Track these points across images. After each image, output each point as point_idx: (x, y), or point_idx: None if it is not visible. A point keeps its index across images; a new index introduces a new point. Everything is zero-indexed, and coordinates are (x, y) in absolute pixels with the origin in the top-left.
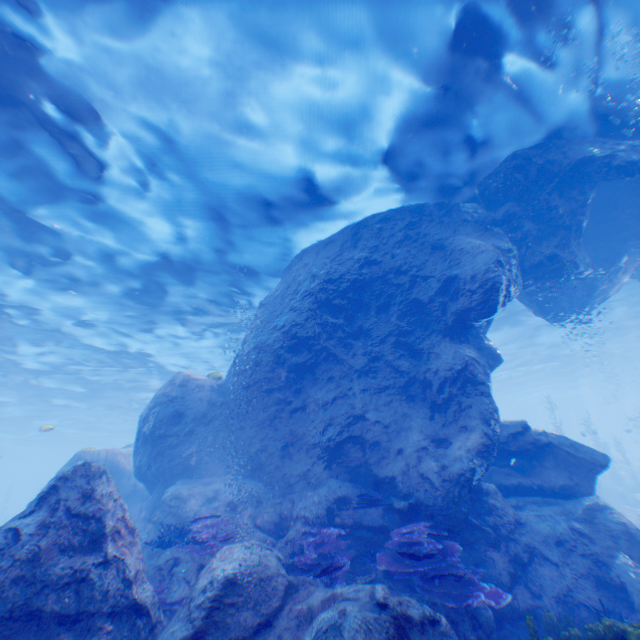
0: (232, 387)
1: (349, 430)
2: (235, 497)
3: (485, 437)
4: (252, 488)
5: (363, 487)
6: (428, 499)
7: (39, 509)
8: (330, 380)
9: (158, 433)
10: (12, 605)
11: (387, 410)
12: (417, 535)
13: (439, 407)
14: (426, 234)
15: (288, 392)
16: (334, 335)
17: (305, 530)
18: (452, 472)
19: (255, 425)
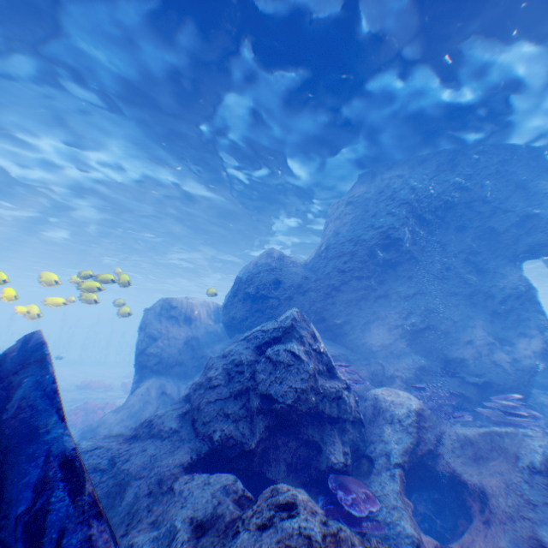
0: (325, 269)
1: (427, 320)
2: (332, 354)
3: (544, 344)
4: (339, 349)
5: (435, 363)
6: (499, 379)
7: (288, 339)
8: (409, 279)
9: (260, 294)
10: (309, 404)
11: (455, 311)
12: (518, 402)
13: (499, 316)
14: (512, 173)
15: (373, 282)
16: (417, 243)
17: (404, 386)
18: (523, 364)
19: (343, 303)
